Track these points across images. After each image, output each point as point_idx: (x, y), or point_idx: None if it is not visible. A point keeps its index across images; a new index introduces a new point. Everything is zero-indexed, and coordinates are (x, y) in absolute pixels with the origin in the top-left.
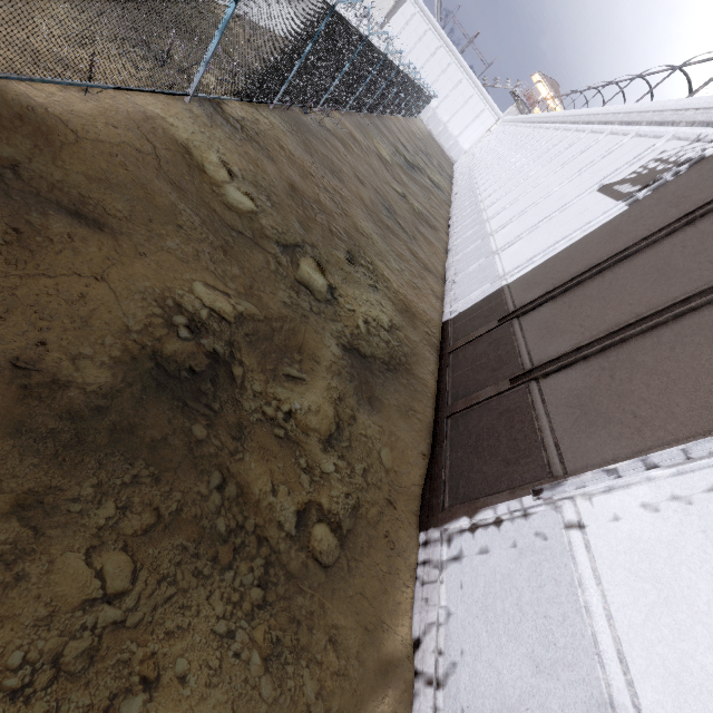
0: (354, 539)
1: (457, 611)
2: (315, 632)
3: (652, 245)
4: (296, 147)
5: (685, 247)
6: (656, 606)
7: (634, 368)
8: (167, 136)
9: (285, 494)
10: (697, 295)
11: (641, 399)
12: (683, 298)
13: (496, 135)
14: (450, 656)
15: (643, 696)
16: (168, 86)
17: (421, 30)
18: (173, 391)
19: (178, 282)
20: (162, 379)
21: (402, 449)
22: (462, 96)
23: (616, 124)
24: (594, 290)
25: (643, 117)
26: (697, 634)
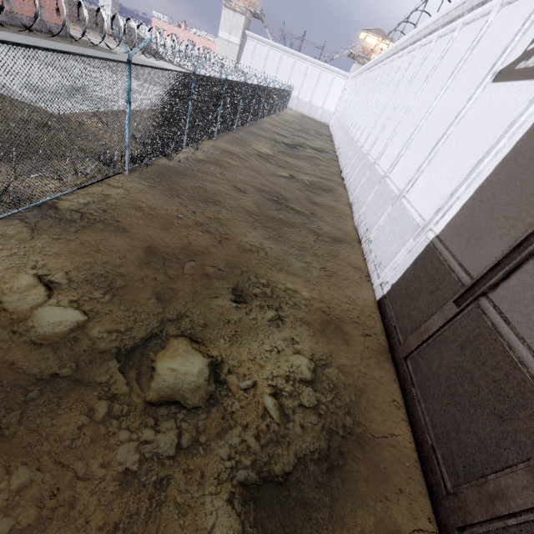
0: None
1: None
2: None
3: None
4: (159, 198)
5: None
6: None
7: None
8: None
9: None
10: None
11: None
12: None
13: (351, 90)
14: None
15: None
16: None
17: (264, 53)
18: None
19: None
20: None
21: None
22: (313, 77)
23: (465, 13)
24: None
25: None
26: None
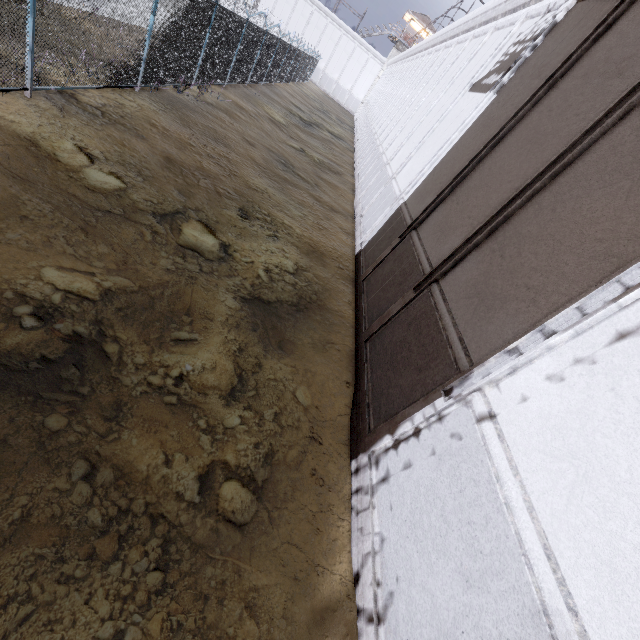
0: (274, 488)
1: (389, 535)
2: (227, 602)
3: (521, 120)
4: (171, 123)
5: (551, 110)
6: (576, 486)
7: (521, 241)
8: (6, 133)
9: (182, 461)
10: (569, 150)
11: (531, 269)
12: (555, 157)
13: (383, 79)
14: (387, 586)
15: (577, 595)
16: (6, 86)
17: (292, 0)
18: (19, 386)
19: (21, 272)
20: (1, 377)
21: (322, 383)
22: (345, 51)
23: (477, 27)
24: (476, 180)
25: (497, 11)
26: (624, 508)
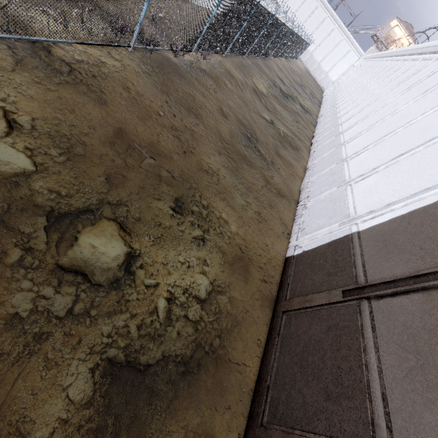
0: None
1: None
2: None
3: None
4: (150, 87)
5: None
6: None
7: None
8: None
9: None
10: None
11: None
12: None
13: (358, 69)
14: None
15: None
16: None
17: None
18: None
19: None
20: None
21: None
22: (333, 41)
23: None
24: None
25: None
26: None
